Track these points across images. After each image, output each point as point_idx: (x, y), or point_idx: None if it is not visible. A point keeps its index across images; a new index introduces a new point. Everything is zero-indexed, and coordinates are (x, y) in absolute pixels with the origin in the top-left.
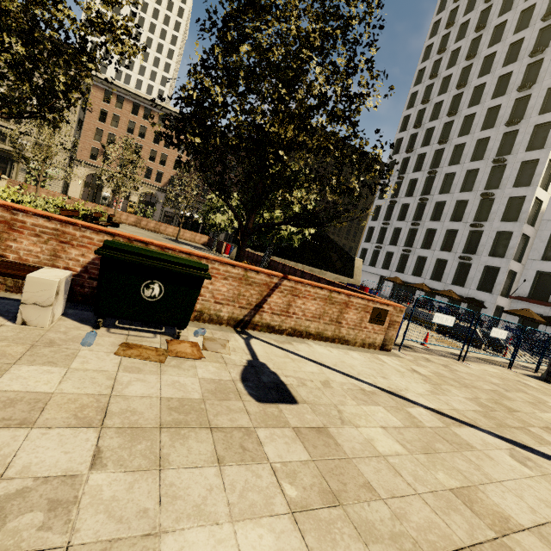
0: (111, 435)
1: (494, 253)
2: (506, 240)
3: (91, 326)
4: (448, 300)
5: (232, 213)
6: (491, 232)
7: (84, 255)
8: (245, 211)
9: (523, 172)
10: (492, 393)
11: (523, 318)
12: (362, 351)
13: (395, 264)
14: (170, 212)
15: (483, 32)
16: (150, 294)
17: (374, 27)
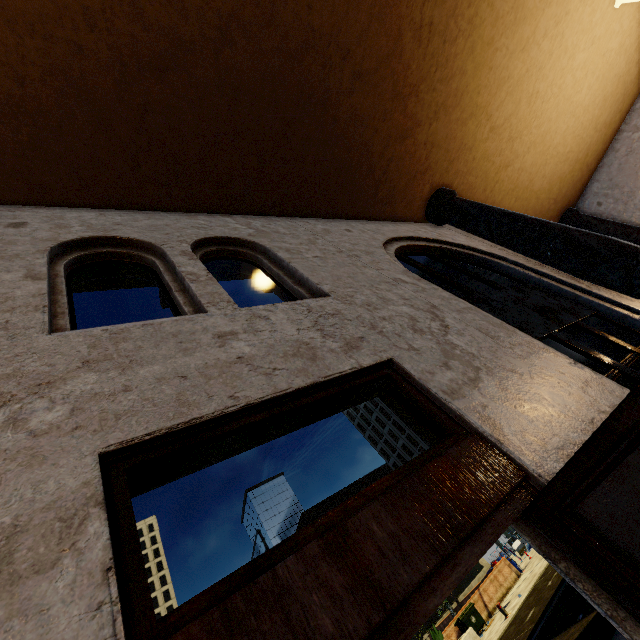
0: (499, 619)
1: None
2: None
3: None
4: None
5: None
6: None
7: (454, 636)
8: None
9: None
10: None
11: None
12: (515, 584)
13: None
14: None
15: None
16: (474, 620)
17: None
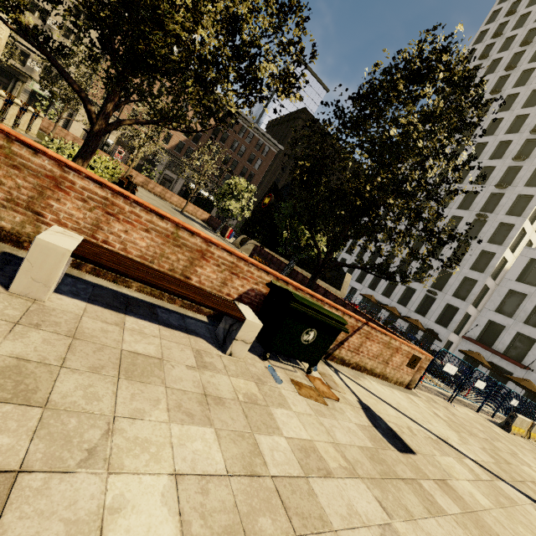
0: (370, 485)
1: (457, 294)
2: (470, 286)
3: (258, 356)
4: (408, 324)
5: (244, 202)
6: (459, 275)
7: (243, 285)
8: (327, 247)
9: (498, 232)
10: (488, 443)
11: (472, 358)
12: (398, 389)
13: (369, 281)
14: (170, 176)
15: (497, 96)
16: (306, 339)
17: (474, 124)
